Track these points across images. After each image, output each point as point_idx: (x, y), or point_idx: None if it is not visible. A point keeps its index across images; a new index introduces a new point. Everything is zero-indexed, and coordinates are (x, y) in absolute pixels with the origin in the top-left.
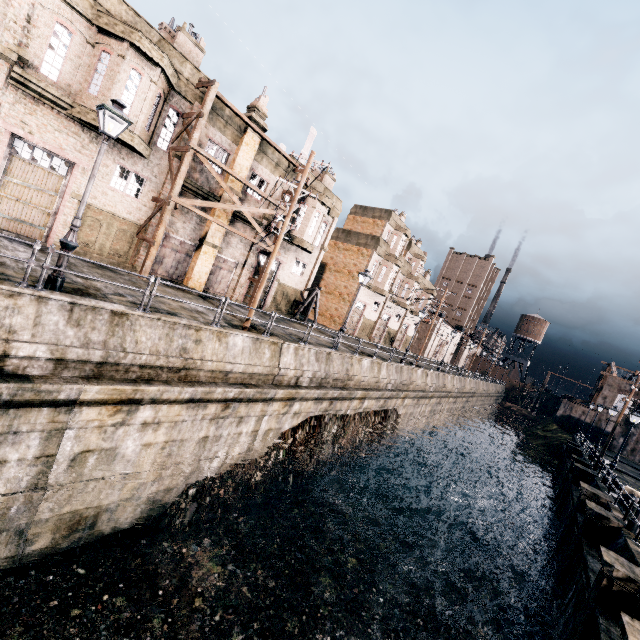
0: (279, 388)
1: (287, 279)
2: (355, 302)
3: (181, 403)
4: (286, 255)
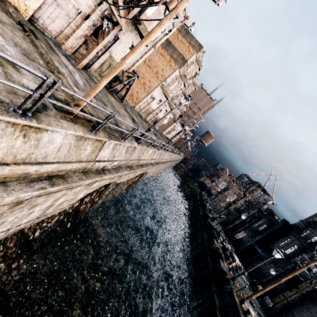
0: (87, 178)
1: (118, 55)
2: (151, 94)
3: None
4: (126, 34)
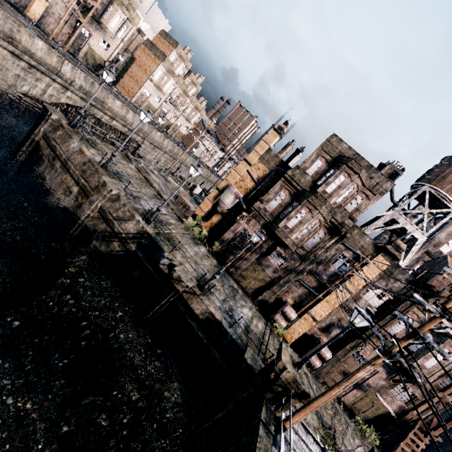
0: (59, 78)
1: (96, 47)
2: (143, 88)
3: (8, 52)
4: (96, 32)
